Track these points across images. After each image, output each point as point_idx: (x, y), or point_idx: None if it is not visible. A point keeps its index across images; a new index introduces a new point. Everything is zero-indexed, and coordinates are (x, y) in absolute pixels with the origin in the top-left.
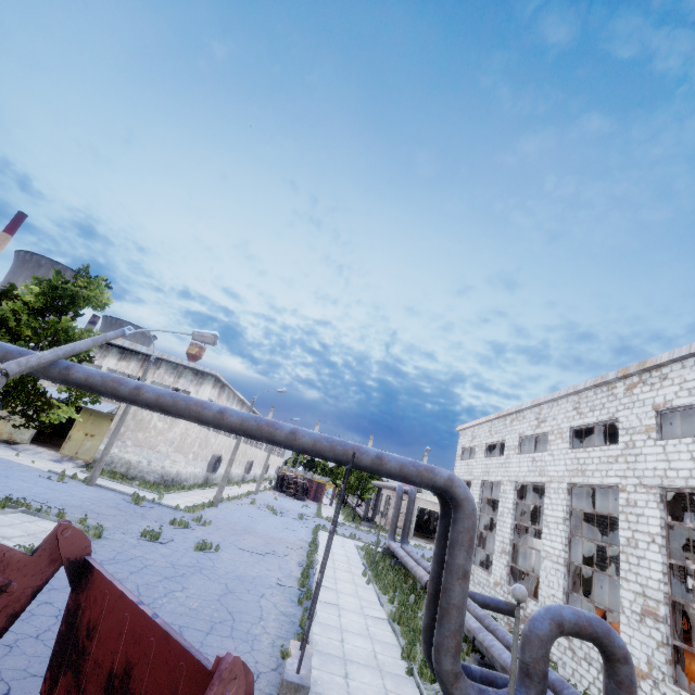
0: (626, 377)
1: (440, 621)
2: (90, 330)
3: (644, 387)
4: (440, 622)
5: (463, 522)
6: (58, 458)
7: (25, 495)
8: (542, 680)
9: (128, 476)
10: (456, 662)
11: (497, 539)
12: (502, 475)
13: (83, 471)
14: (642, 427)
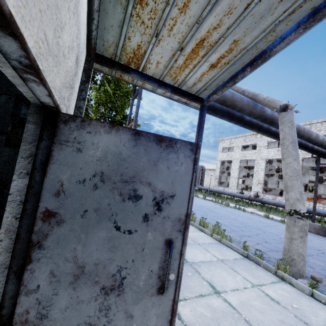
0: None
1: None
2: None
3: None
4: None
5: None
6: None
7: None
8: None
9: None
10: None
11: (255, 179)
12: (256, 157)
13: None
14: None
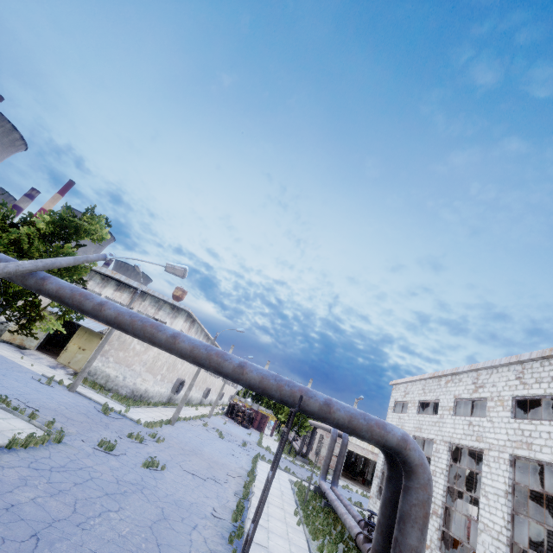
0: None
1: None
2: None
3: None
4: None
5: (417, 493)
6: (53, 365)
7: (12, 393)
8: None
9: (106, 387)
10: None
11: None
12: (435, 433)
13: (70, 378)
14: None
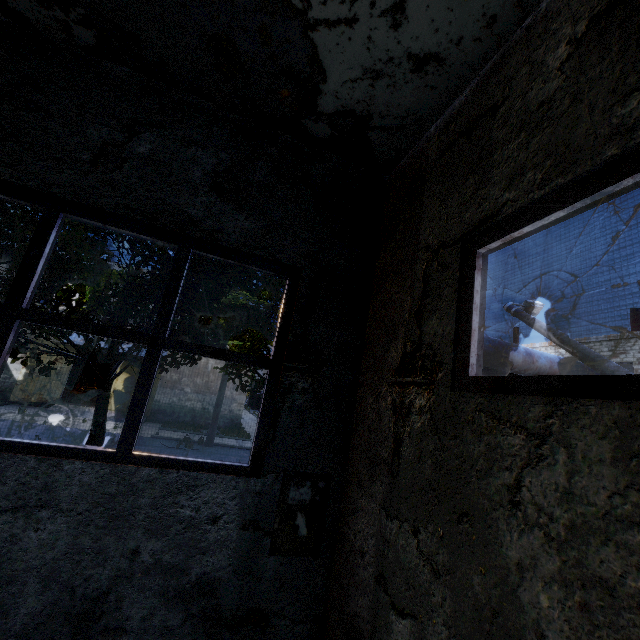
0: None
1: None
2: None
3: None
4: None
5: None
6: (113, 416)
7: None
8: None
9: (195, 424)
10: None
11: None
12: None
13: (162, 429)
14: None
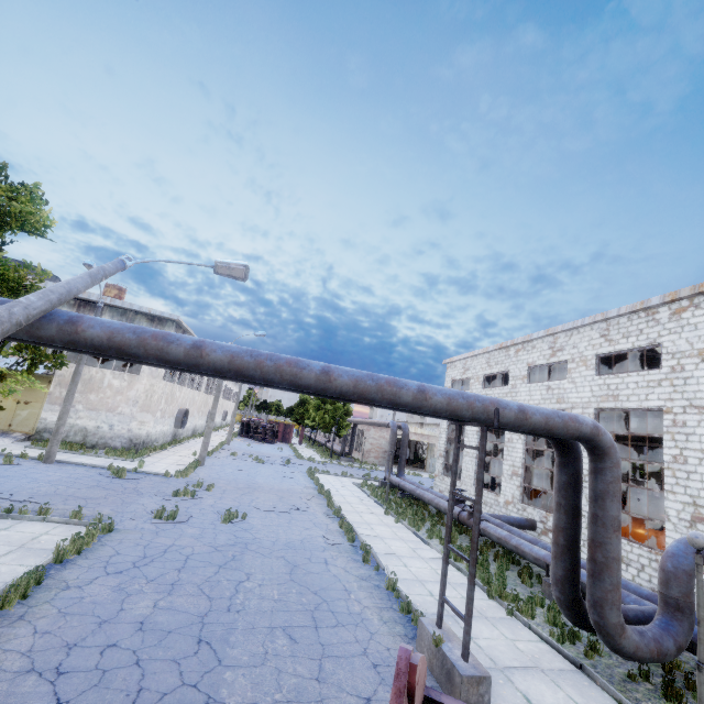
0: (673, 301)
1: (598, 576)
2: (28, 265)
3: (697, 310)
4: (598, 577)
5: (612, 472)
6: None
7: None
8: (693, 611)
9: (87, 444)
10: (621, 614)
11: (506, 463)
12: None
13: (28, 447)
14: (693, 351)
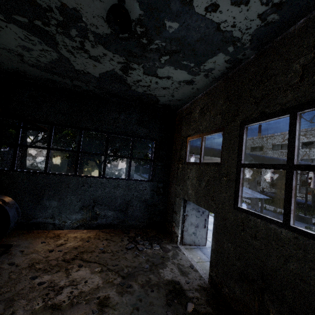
0: None
1: None
2: None
3: None
4: None
5: None
6: None
7: None
8: None
9: None
10: None
11: (263, 176)
12: None
13: None
14: None
